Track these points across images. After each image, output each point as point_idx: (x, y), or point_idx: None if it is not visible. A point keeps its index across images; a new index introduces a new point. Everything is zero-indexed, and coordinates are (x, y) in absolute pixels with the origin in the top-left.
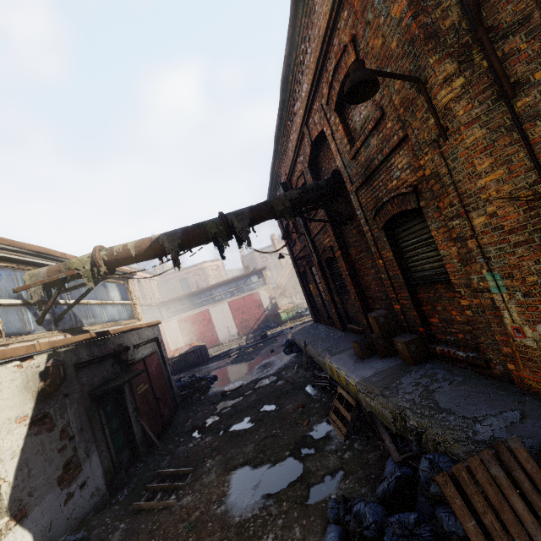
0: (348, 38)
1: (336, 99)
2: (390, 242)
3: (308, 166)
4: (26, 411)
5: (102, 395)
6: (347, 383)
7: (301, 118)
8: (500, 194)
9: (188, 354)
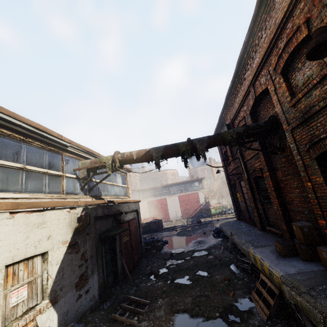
0: (303, 20)
1: (282, 65)
2: (321, 169)
3: (250, 113)
4: (68, 238)
5: (105, 238)
6: (271, 273)
7: (249, 81)
8: None
9: (151, 223)
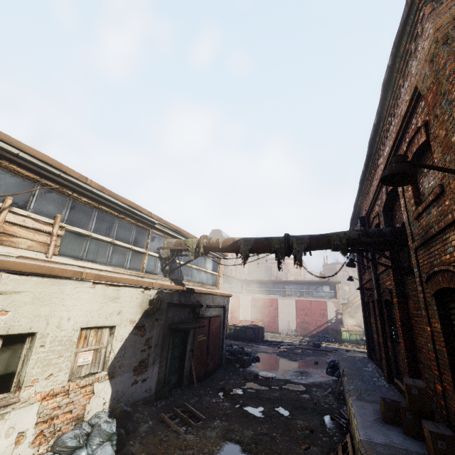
0: (420, 123)
1: None
2: (440, 313)
3: (383, 211)
4: (136, 318)
5: (176, 329)
6: (354, 435)
7: (381, 171)
8: None
9: (247, 328)
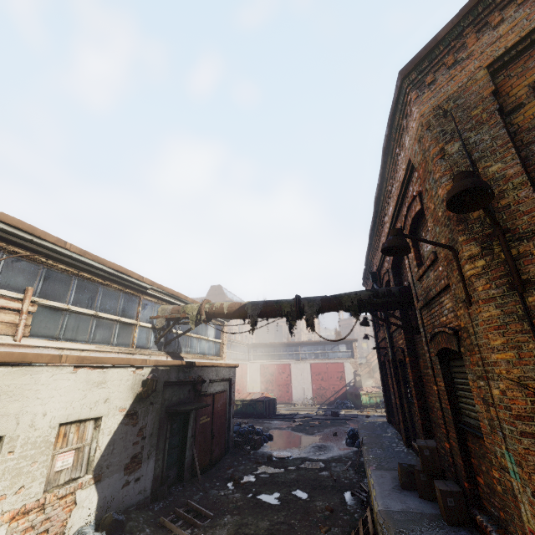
0: (415, 193)
1: (409, 228)
2: (443, 371)
3: (392, 268)
4: (127, 405)
5: (174, 412)
6: (373, 506)
7: (387, 229)
8: (509, 375)
9: (257, 402)
